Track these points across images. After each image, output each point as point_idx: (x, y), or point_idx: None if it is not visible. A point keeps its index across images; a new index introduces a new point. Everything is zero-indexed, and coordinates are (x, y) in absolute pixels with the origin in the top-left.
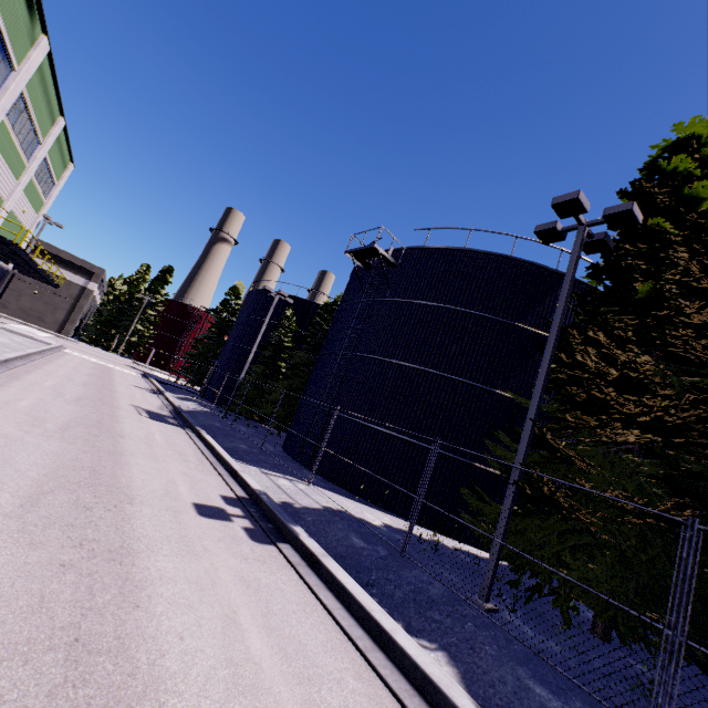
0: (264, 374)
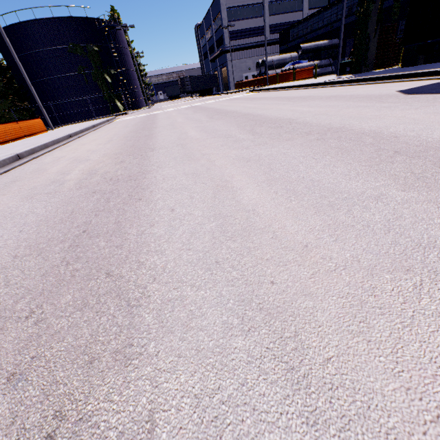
0: None
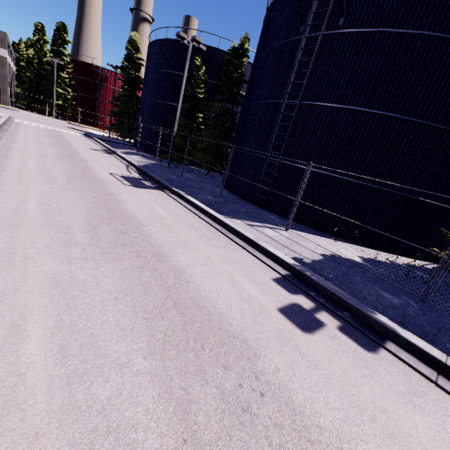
0: (188, 126)
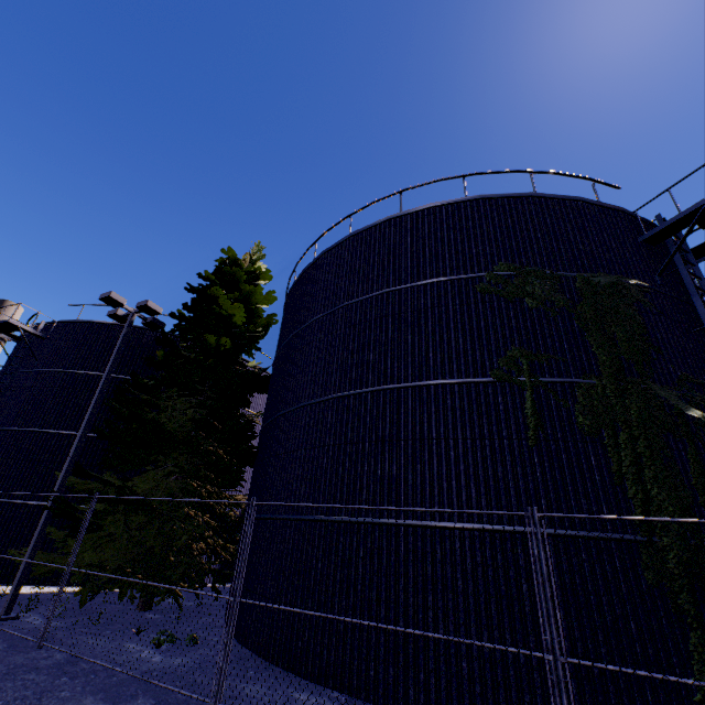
0: None
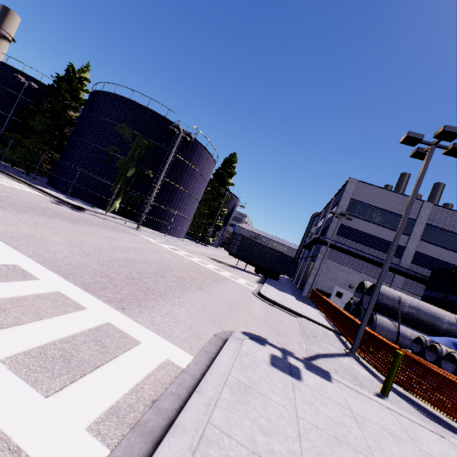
0: None
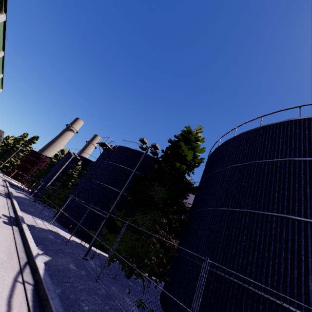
0: (61, 186)
